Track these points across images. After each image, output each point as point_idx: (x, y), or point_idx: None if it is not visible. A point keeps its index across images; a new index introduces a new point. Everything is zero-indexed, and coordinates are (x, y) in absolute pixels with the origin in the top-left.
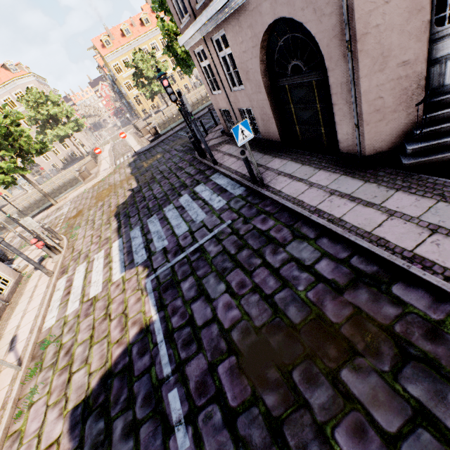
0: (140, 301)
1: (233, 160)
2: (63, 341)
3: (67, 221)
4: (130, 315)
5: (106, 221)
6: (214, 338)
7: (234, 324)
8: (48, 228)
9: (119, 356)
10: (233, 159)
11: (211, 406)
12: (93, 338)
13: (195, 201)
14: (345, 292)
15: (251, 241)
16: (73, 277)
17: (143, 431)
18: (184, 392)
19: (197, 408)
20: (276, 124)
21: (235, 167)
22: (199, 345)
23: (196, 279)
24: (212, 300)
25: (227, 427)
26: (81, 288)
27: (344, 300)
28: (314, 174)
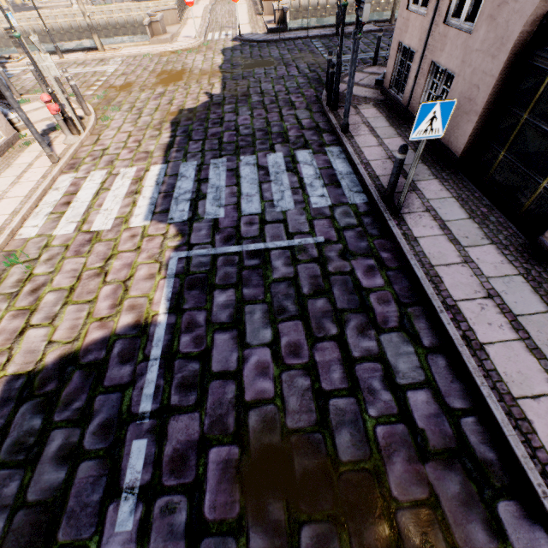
0: (153, 280)
1: (371, 141)
2: (35, 271)
3: (106, 90)
4: (131, 292)
5: (157, 123)
6: (224, 404)
7: (259, 402)
8: (74, 88)
9: (95, 343)
10: (373, 139)
11: (180, 497)
12: (73, 293)
13: (288, 173)
14: (431, 462)
15: (337, 291)
16: (82, 183)
17: (84, 469)
18: (154, 453)
19: (161, 486)
20: (475, 127)
21: (370, 156)
22: (200, 400)
23: (238, 298)
24: (246, 346)
25: (186, 541)
26: (86, 208)
27: (422, 473)
28: (479, 246)
